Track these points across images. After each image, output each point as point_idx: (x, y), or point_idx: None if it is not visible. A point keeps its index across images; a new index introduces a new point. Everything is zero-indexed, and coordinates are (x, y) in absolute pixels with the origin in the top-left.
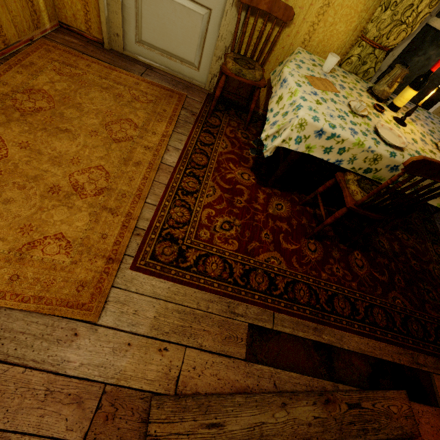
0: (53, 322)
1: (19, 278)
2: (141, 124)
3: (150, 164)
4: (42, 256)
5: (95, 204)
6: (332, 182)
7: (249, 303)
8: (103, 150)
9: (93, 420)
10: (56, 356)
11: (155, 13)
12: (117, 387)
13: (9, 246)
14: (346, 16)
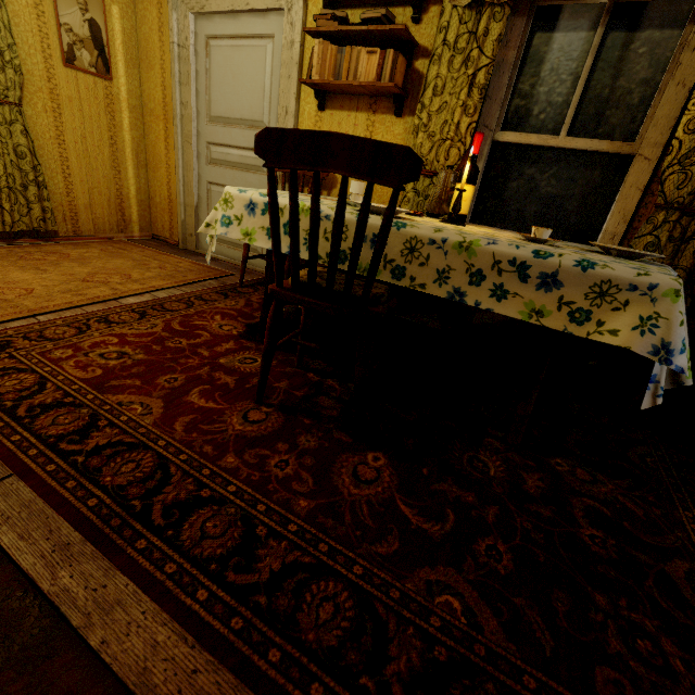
0: None
1: None
2: (138, 278)
3: (96, 297)
4: None
5: None
6: None
7: None
8: (58, 283)
9: None
10: None
11: None
12: None
13: None
14: None
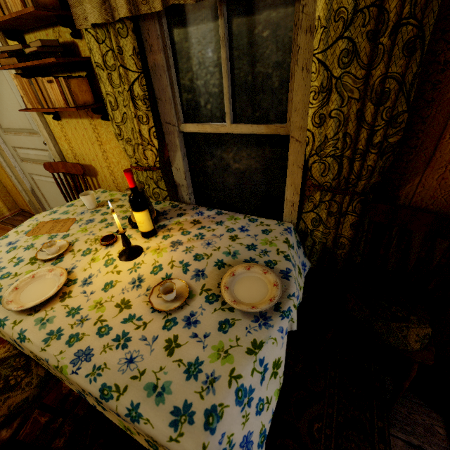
0: None
1: None
2: None
3: None
4: None
5: None
6: None
7: None
8: None
9: None
10: None
11: (47, 190)
12: None
13: None
14: (121, 154)
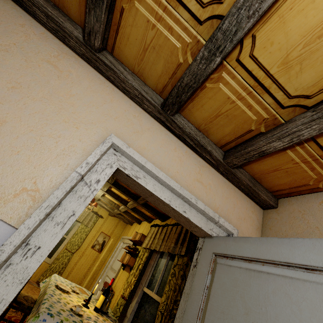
0: None
1: None
2: None
3: None
4: None
5: None
6: None
7: None
8: None
9: None
10: None
11: None
12: None
13: None
14: None
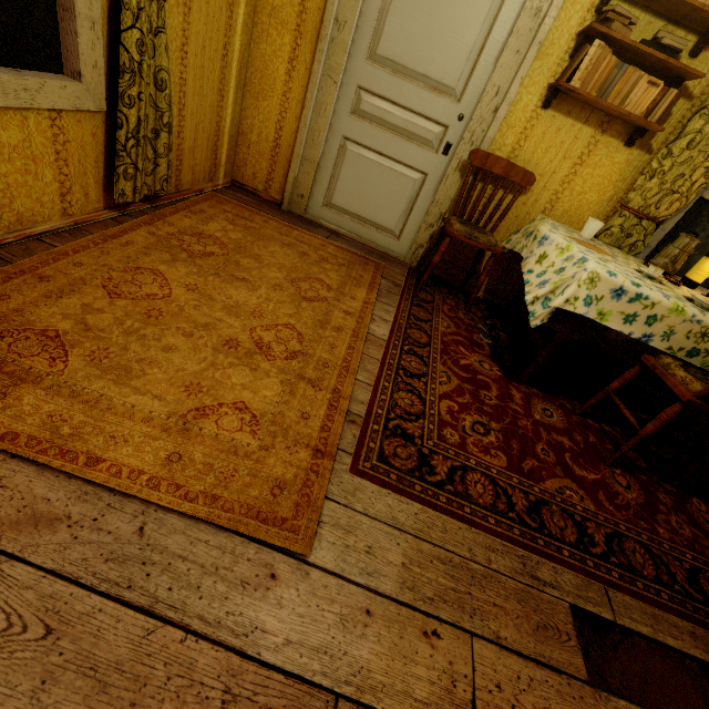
0: (234, 545)
1: (182, 460)
2: (335, 286)
3: (355, 332)
4: (216, 431)
5: (288, 370)
6: (635, 371)
7: (557, 562)
8: (291, 307)
9: None
10: (241, 615)
11: (356, 176)
12: (360, 707)
13: (169, 409)
14: (598, 186)
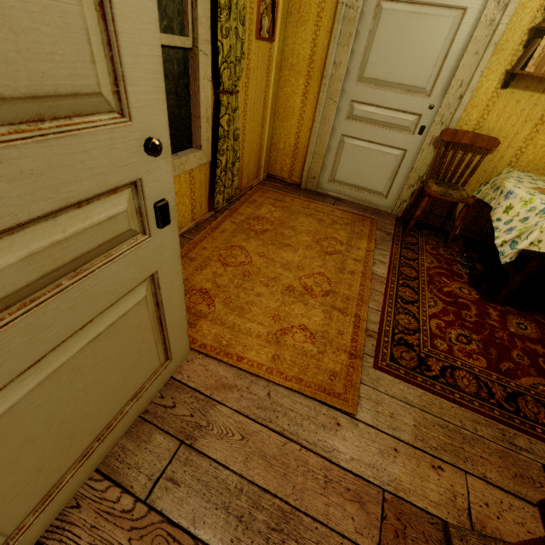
0: (315, 406)
1: (279, 358)
2: (345, 241)
3: (363, 274)
4: (293, 342)
5: (325, 303)
6: None
7: (531, 436)
8: (320, 260)
9: (382, 531)
10: (325, 442)
11: (352, 159)
12: (397, 498)
13: (267, 330)
14: None
